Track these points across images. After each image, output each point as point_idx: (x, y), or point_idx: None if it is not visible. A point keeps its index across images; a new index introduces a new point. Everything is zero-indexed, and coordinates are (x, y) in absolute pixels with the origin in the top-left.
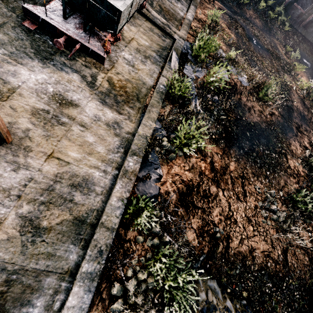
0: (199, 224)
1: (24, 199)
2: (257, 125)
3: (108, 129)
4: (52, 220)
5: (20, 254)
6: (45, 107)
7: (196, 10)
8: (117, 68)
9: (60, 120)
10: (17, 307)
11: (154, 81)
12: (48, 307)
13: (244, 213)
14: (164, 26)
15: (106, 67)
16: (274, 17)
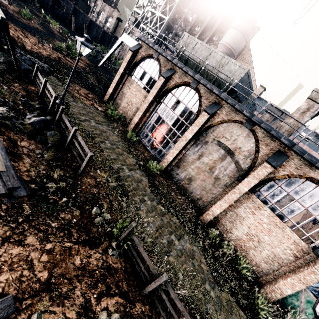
0: None
1: None
2: (26, 24)
3: None
4: None
5: None
6: None
7: None
8: None
9: None
10: None
11: None
12: None
13: (30, 42)
14: None
15: None
16: None
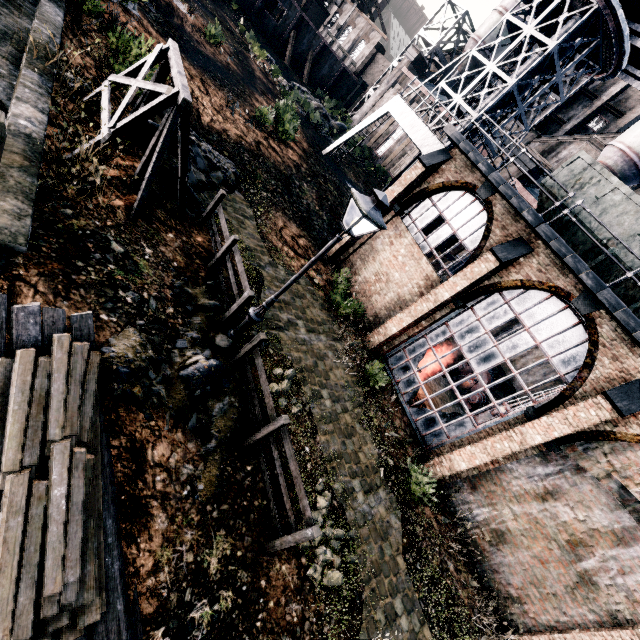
0: None
1: None
2: (210, 58)
3: None
4: None
5: None
6: None
7: None
8: None
9: None
10: None
11: None
12: None
13: (211, 104)
14: None
15: None
16: None
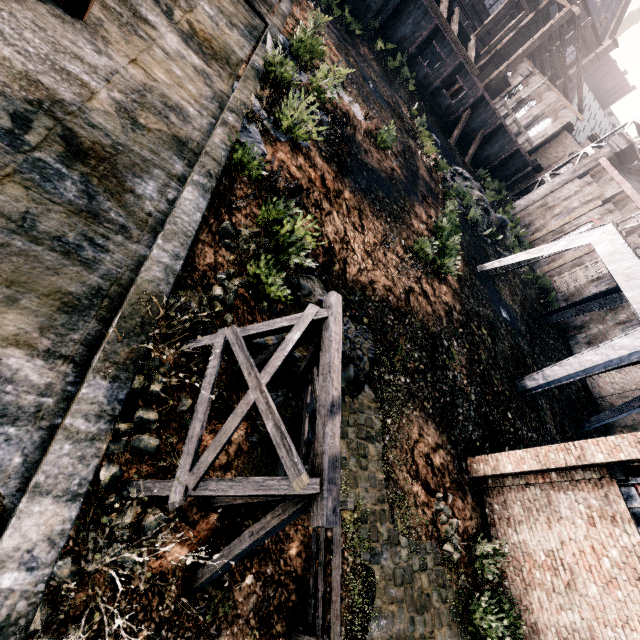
0: (312, 230)
1: (114, 86)
2: (375, 171)
3: (197, 75)
4: (150, 123)
5: (122, 133)
6: (117, 8)
7: (292, 6)
8: (197, 15)
9: (137, 32)
10: (130, 175)
11: (245, 56)
12: (161, 192)
13: (363, 245)
14: (252, 0)
15: (183, 7)
16: (395, 69)
